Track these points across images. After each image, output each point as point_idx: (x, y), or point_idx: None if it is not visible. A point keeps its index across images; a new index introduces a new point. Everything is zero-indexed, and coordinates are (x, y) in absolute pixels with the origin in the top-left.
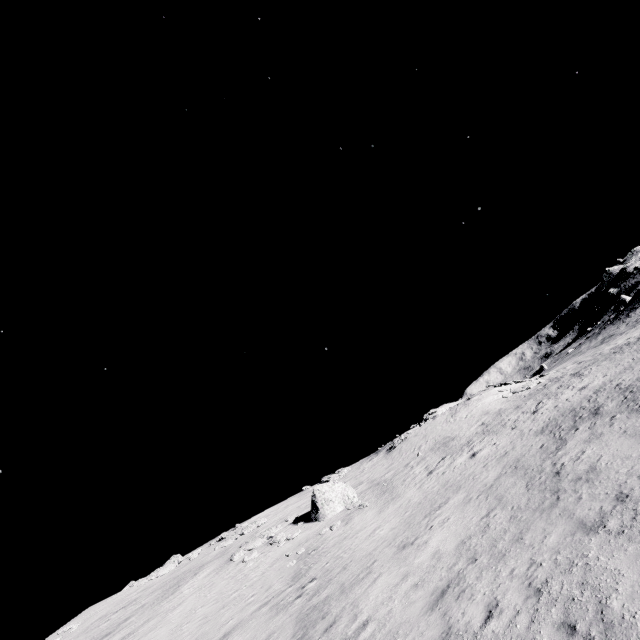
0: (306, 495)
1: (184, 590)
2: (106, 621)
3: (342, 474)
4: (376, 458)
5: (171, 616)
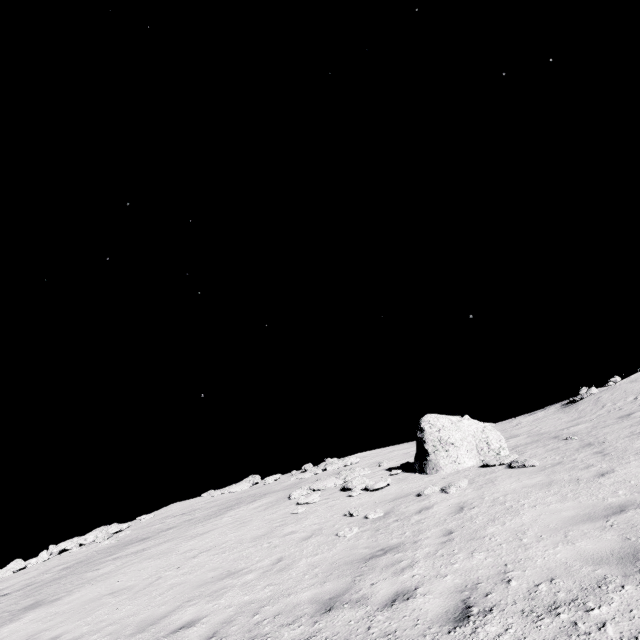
0: None
1: (226, 516)
2: (161, 523)
3: None
4: (542, 412)
5: (180, 547)
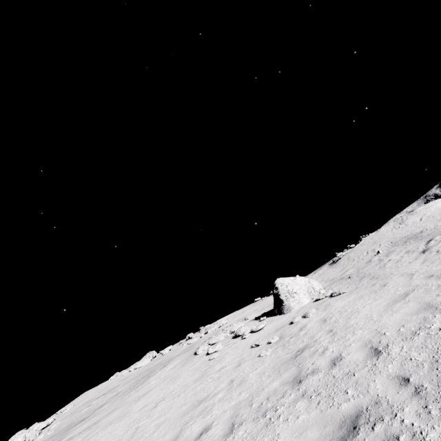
0: (259, 303)
1: (151, 381)
2: (88, 406)
3: None
4: (321, 270)
5: (133, 408)
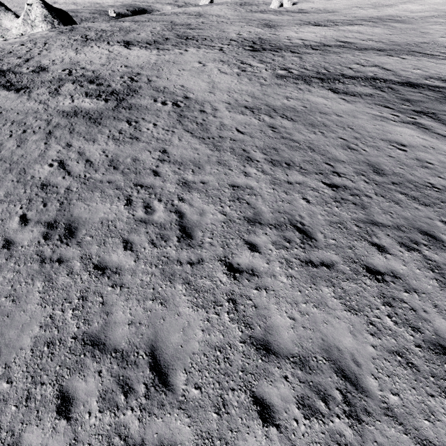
0: None
1: None
2: None
3: None
4: None
5: None
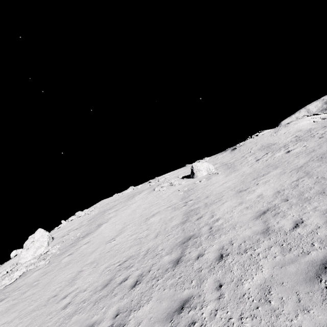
0: (187, 168)
1: (136, 198)
2: (108, 205)
3: (206, 160)
4: (225, 153)
5: (131, 206)
